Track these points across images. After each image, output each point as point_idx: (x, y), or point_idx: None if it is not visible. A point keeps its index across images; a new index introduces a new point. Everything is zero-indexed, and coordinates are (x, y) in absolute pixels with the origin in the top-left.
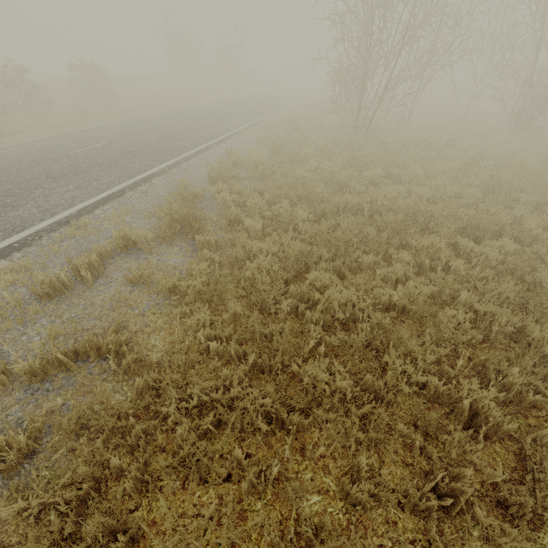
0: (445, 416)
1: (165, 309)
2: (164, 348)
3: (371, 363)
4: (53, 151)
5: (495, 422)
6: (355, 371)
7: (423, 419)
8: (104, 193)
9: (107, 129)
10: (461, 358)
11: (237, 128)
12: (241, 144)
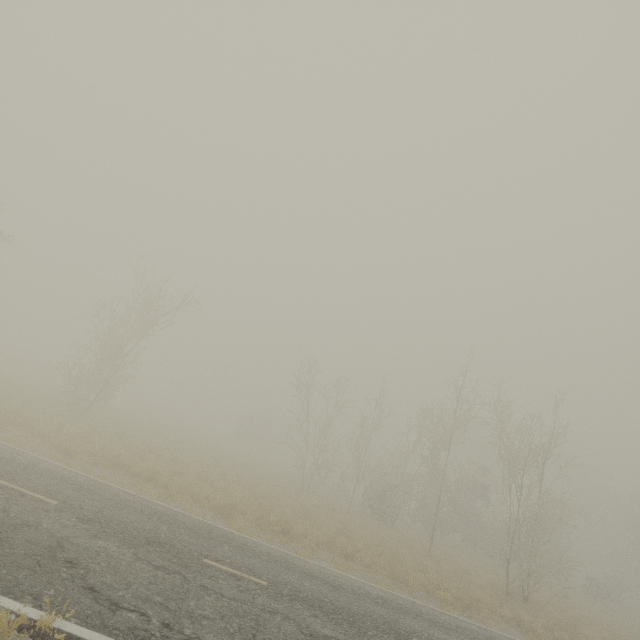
0: None
1: None
2: None
3: None
4: None
5: None
6: None
7: None
8: None
9: None
10: None
11: None
12: None
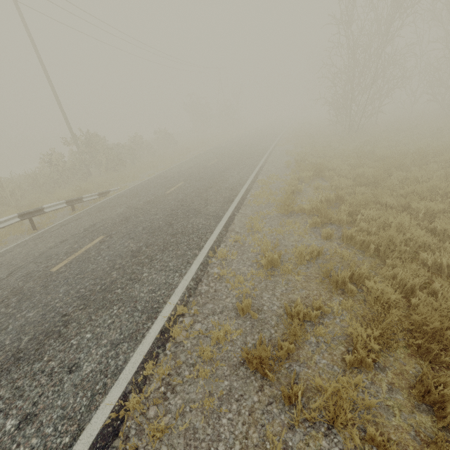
0: None
1: None
2: None
3: None
4: (198, 165)
5: None
6: None
7: None
8: (254, 172)
9: (204, 156)
10: None
11: (273, 144)
12: (284, 150)
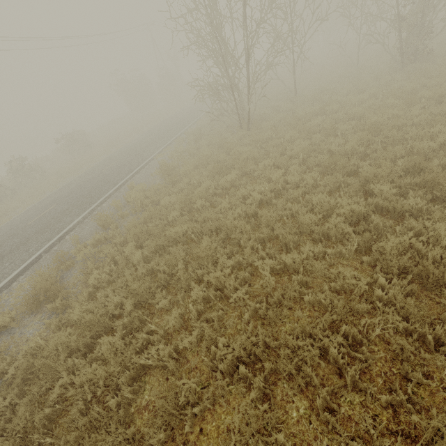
0: None
1: None
2: None
3: None
4: (20, 225)
5: None
6: None
7: None
8: (24, 264)
9: (66, 188)
10: None
11: (154, 153)
12: (150, 170)
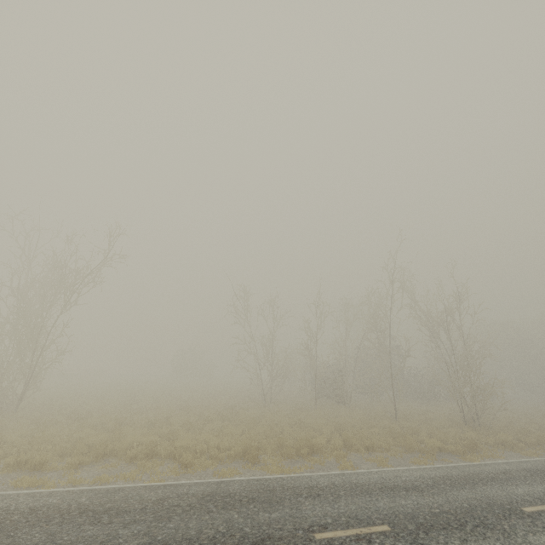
0: None
1: None
2: None
3: None
4: None
5: None
6: None
7: None
8: None
9: None
10: None
11: None
12: None
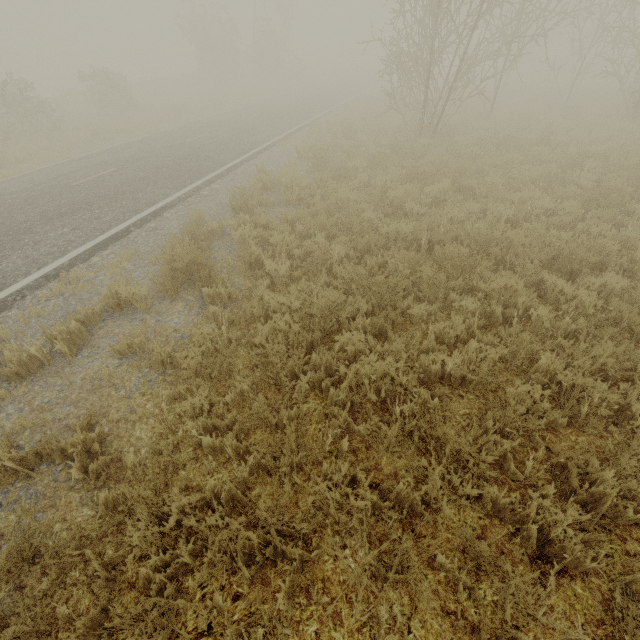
0: (508, 538)
1: (158, 388)
2: (151, 442)
3: (410, 462)
4: (54, 183)
5: (574, 555)
6: (391, 470)
7: (471, 552)
8: (104, 235)
9: (120, 151)
10: (531, 458)
11: (275, 138)
12: (277, 158)
